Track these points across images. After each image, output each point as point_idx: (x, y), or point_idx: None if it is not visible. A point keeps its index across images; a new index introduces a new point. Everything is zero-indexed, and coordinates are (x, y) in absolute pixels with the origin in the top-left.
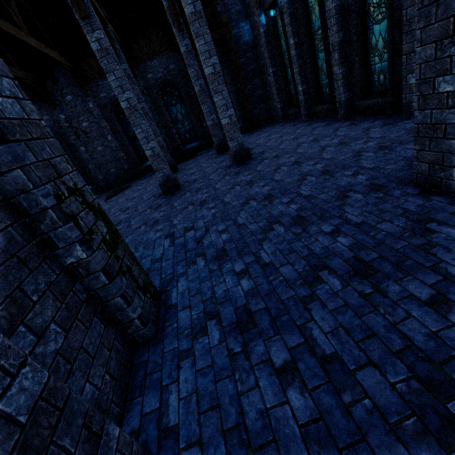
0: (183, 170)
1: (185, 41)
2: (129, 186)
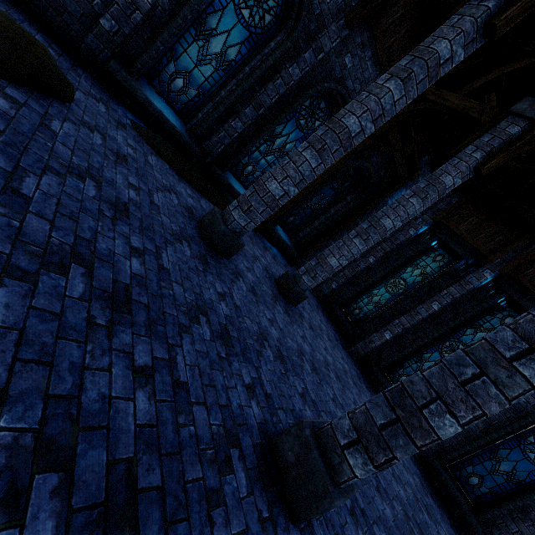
0: (243, 281)
1: (459, 181)
2: (73, 97)
